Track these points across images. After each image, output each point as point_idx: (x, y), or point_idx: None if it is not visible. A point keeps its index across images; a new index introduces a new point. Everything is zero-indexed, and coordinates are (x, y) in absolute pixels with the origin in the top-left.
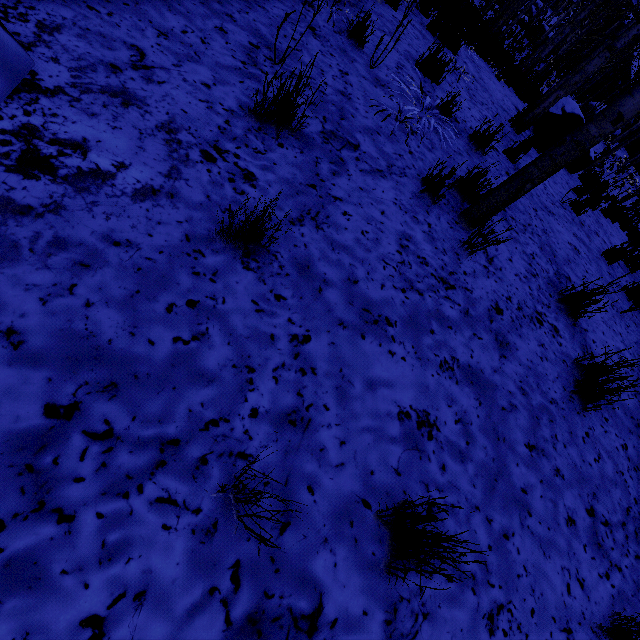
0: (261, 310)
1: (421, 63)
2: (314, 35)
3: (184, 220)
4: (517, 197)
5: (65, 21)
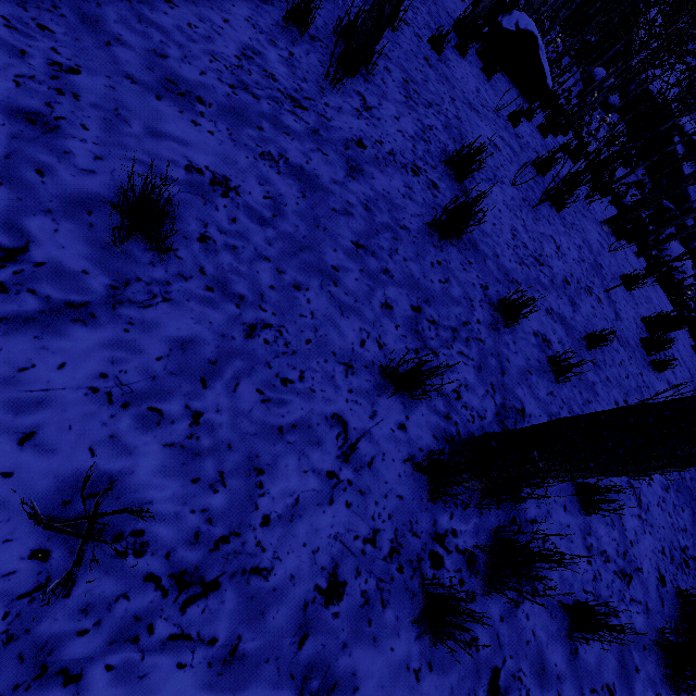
0: (13, 28)
1: None
2: None
3: None
4: (382, 26)
5: None
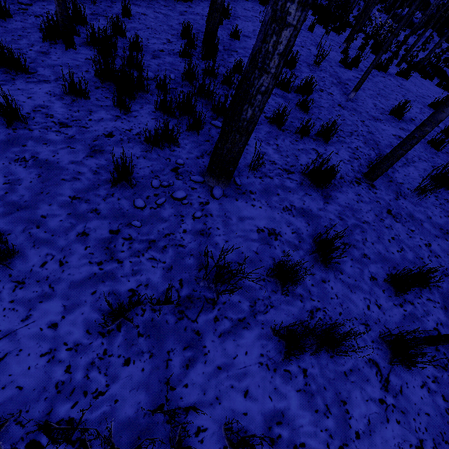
0: None
1: None
2: None
3: None
4: None
5: None
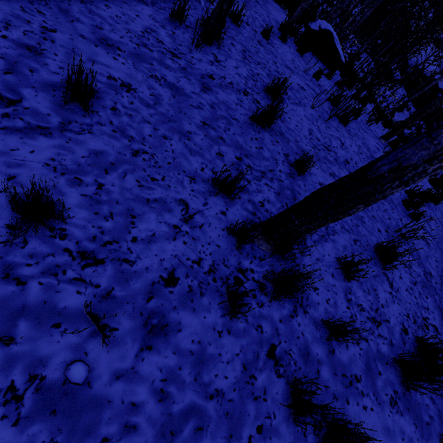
0: (25, 11)
1: None
2: None
3: None
4: (223, 16)
5: None
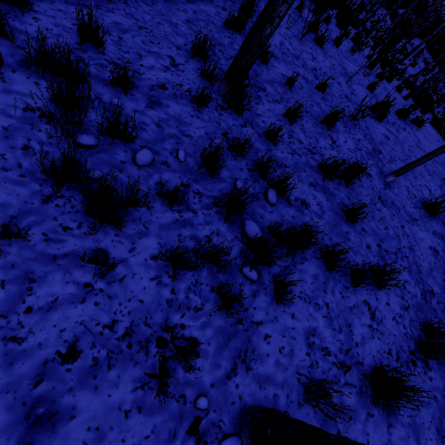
0: None
1: None
2: None
3: None
4: None
5: None
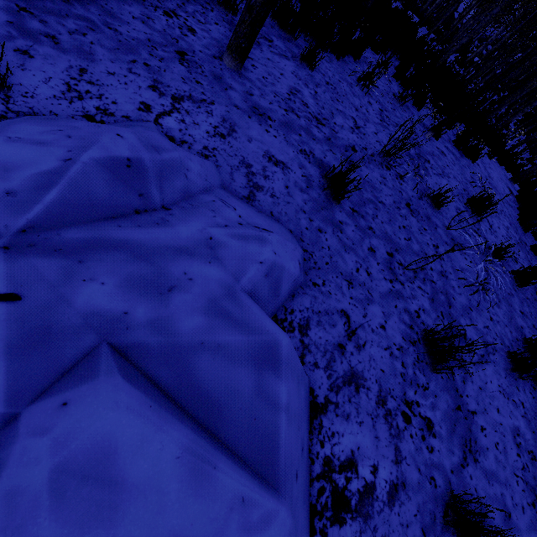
0: None
1: (470, 202)
2: (411, 212)
3: (416, 510)
4: None
5: (308, 312)
